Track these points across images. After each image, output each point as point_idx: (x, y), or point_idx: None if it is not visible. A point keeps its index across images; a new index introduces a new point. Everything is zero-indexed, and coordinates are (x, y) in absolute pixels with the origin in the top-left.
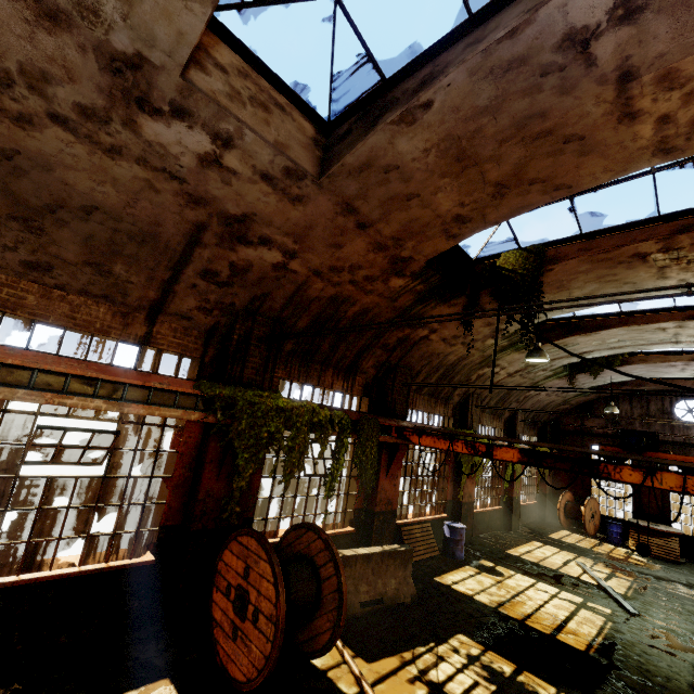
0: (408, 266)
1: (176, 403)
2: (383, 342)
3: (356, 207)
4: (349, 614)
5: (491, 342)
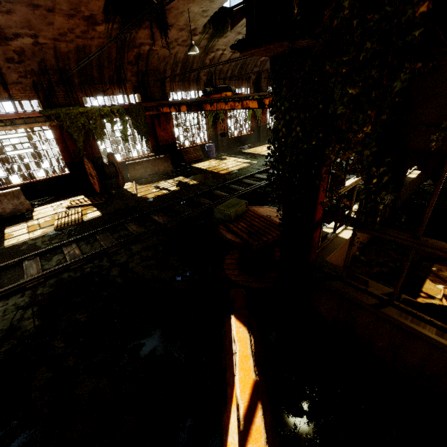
0: (96, 19)
1: (37, 121)
2: (127, 61)
3: (37, 4)
4: (144, 178)
5: (196, 38)
